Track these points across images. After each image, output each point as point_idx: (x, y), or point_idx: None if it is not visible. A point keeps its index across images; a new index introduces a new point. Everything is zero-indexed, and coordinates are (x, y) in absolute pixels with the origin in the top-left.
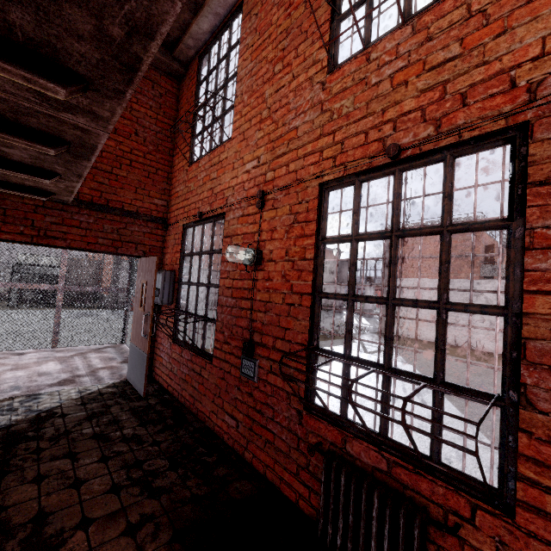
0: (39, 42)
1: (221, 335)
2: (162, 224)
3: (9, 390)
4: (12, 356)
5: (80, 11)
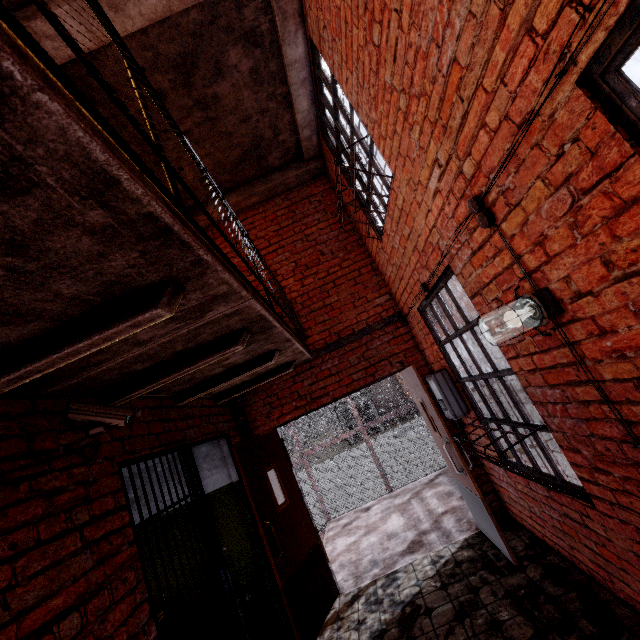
0: (105, 290)
1: (577, 455)
2: (398, 320)
3: (369, 567)
4: (362, 514)
5: (59, 236)
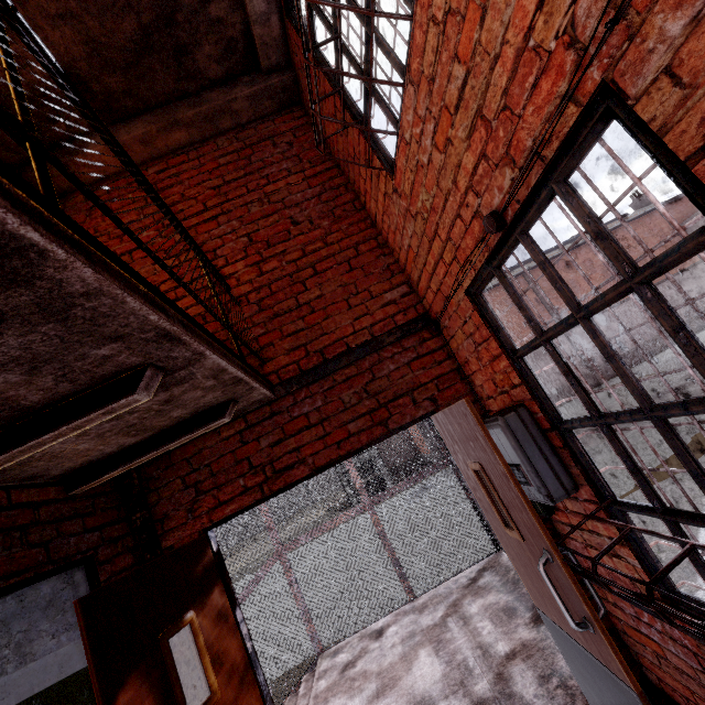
0: None
1: None
2: (424, 328)
3: None
4: (371, 645)
5: None
